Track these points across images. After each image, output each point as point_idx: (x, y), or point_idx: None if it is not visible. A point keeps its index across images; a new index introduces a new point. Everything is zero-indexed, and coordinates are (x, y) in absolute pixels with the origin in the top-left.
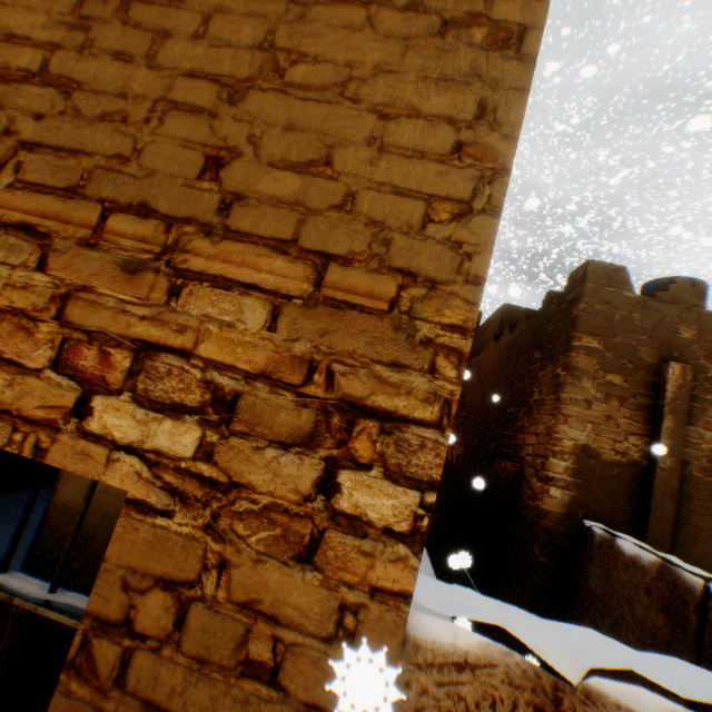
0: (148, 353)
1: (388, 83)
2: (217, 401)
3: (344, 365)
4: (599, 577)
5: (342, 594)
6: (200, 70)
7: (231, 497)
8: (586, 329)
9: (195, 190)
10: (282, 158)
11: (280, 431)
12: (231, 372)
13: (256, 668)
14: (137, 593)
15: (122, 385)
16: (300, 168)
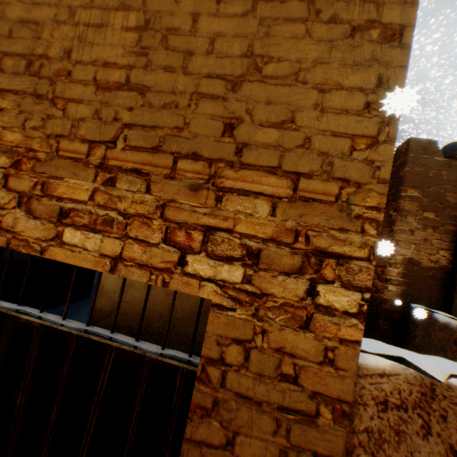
0: (210, 232)
1: (322, 70)
2: (249, 254)
3: (314, 231)
4: (421, 337)
5: (325, 343)
6: (213, 73)
7: (264, 300)
8: (409, 184)
9: (221, 143)
10: (266, 121)
11: (284, 267)
12: (255, 239)
13: (286, 377)
14: (224, 346)
15: (200, 249)
16: (277, 125)
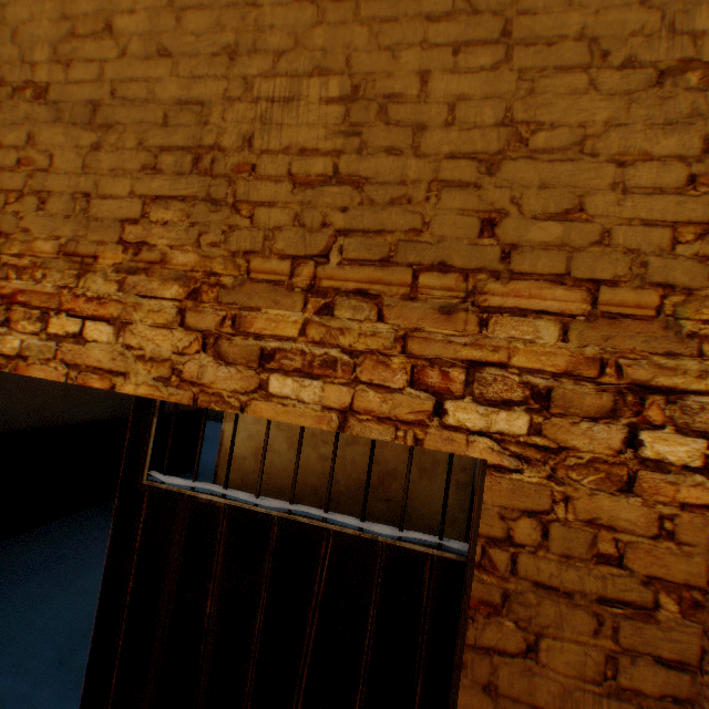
0: (475, 368)
1: (618, 135)
2: (535, 395)
3: (626, 359)
4: None
5: (657, 510)
6: (458, 151)
7: (562, 457)
8: None
9: (479, 247)
10: (542, 211)
11: (588, 410)
12: (541, 374)
13: (605, 558)
14: (510, 521)
15: (463, 392)
16: (559, 217)
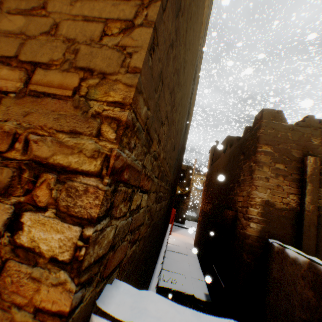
0: None
1: None
2: None
3: (37, 135)
4: (277, 269)
5: (12, 314)
6: None
7: None
8: (264, 142)
9: None
10: (16, 9)
11: None
12: None
13: None
14: None
15: None
16: (27, 13)
